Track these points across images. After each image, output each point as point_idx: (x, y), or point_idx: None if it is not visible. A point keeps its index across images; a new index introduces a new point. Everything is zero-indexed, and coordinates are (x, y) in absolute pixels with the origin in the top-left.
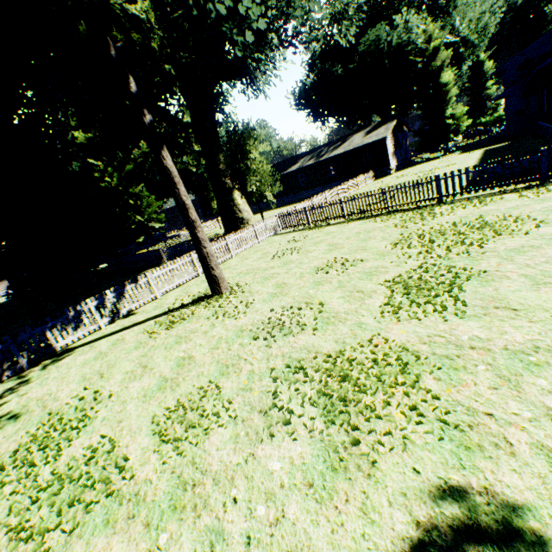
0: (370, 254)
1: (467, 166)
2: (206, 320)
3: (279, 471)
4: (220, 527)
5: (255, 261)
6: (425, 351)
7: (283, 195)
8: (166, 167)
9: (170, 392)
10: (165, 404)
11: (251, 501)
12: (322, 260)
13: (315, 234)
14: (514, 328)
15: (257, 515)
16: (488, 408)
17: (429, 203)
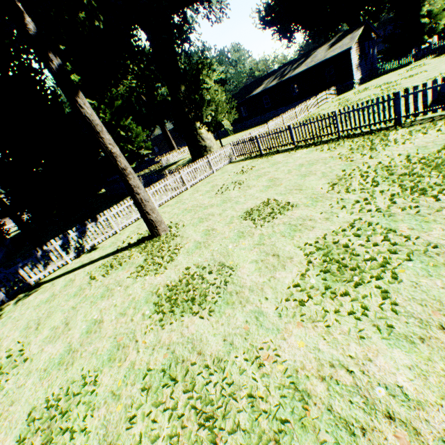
0: (303, 196)
1: (438, 72)
2: (135, 270)
3: None
4: None
5: (202, 196)
6: (319, 398)
7: (249, 117)
8: (86, 116)
9: (63, 371)
10: (50, 390)
11: None
12: (255, 201)
13: (262, 164)
14: None
15: None
16: None
17: (385, 125)
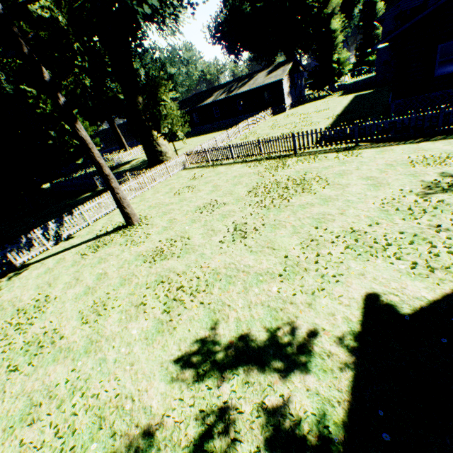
0: (232, 198)
1: (333, 113)
2: (120, 246)
3: (136, 334)
4: (105, 357)
5: (163, 196)
6: (223, 273)
7: (201, 124)
8: (82, 137)
9: (91, 295)
10: (87, 303)
11: (120, 347)
12: (203, 201)
13: (209, 173)
14: (267, 260)
15: (122, 352)
16: (230, 302)
17: (289, 153)
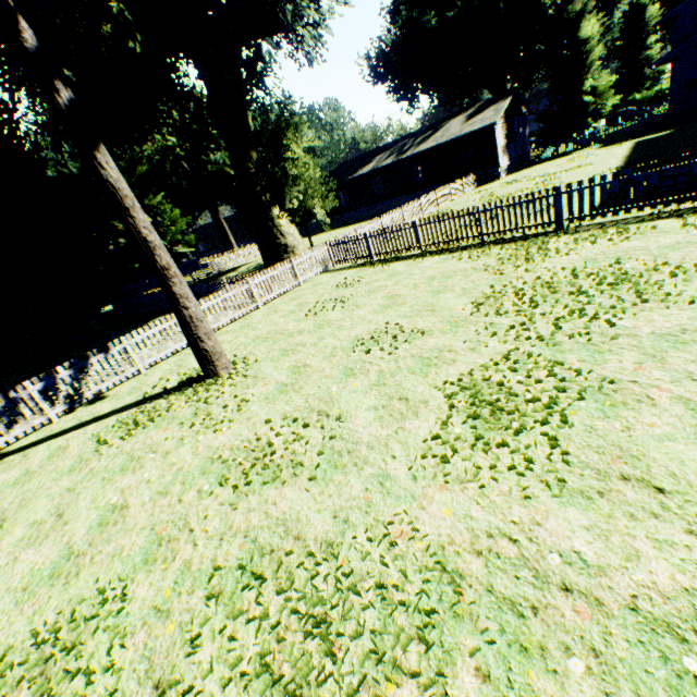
0: (438, 320)
1: (607, 167)
2: (178, 427)
3: None
4: None
5: (284, 318)
6: (476, 578)
7: (352, 208)
8: (108, 182)
9: (60, 587)
10: (39, 618)
11: None
12: (368, 326)
13: (375, 274)
14: (656, 545)
15: None
16: None
17: (543, 230)
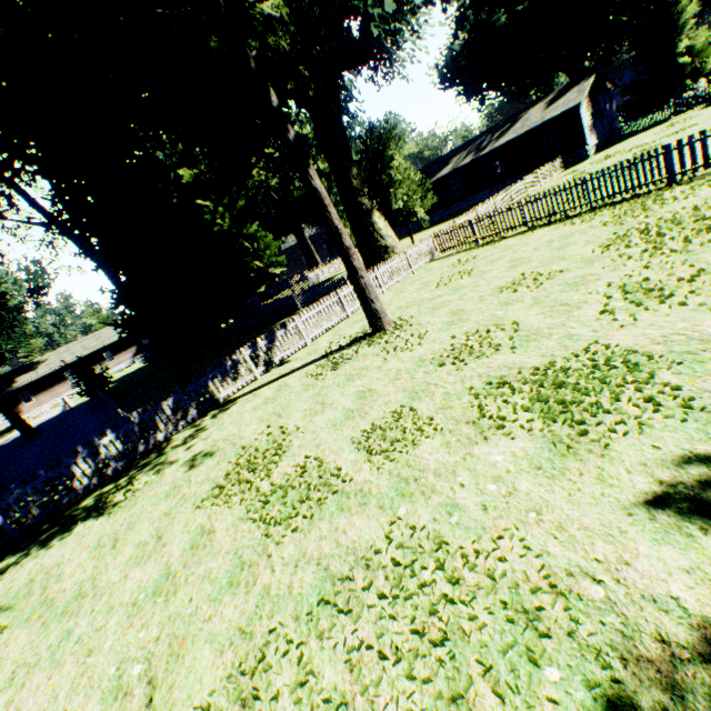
0: (571, 262)
1: None
2: (375, 357)
3: (502, 462)
4: (453, 502)
5: (415, 293)
6: (659, 351)
7: (431, 211)
8: (315, 189)
9: (360, 419)
10: (359, 428)
11: (478, 484)
12: (504, 280)
13: (487, 252)
14: None
15: (488, 492)
16: None
17: (654, 187)
